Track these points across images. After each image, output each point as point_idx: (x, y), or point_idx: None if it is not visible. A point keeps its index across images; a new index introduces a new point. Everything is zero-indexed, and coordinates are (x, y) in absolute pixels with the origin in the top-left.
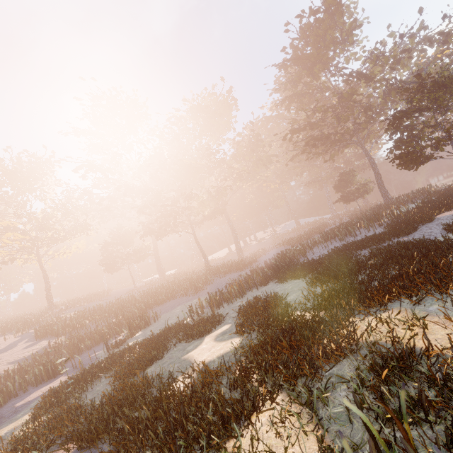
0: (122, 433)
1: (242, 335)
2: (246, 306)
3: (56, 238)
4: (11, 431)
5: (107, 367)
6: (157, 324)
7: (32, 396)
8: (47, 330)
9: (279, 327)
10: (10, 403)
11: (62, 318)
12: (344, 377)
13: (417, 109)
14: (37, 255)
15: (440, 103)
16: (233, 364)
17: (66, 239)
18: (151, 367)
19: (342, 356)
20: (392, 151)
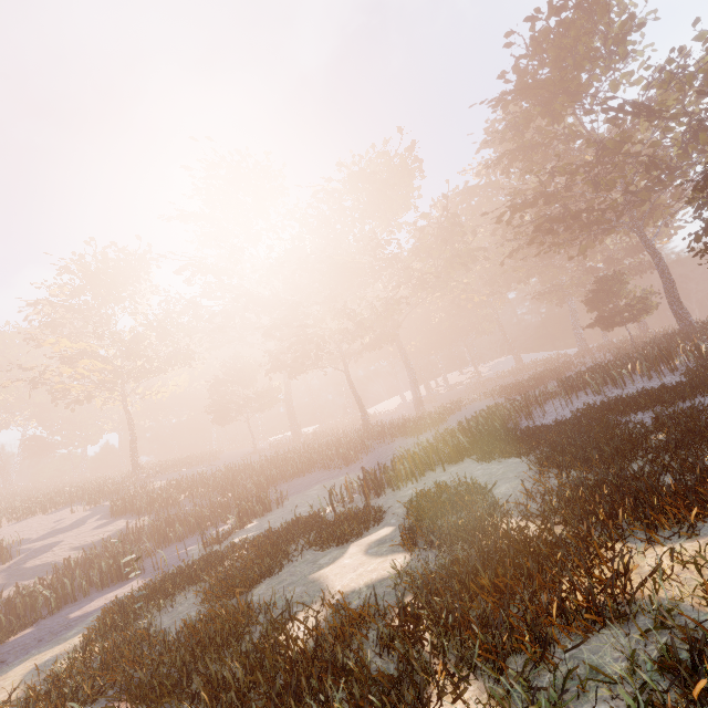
0: (199, 701)
1: (410, 550)
2: (422, 499)
3: (147, 369)
4: (52, 660)
5: (199, 575)
6: (281, 512)
7: (94, 604)
8: (126, 504)
9: (476, 545)
10: (65, 610)
11: (149, 488)
12: (603, 670)
13: None
14: (121, 394)
15: None
16: (390, 605)
17: (161, 372)
18: (260, 584)
19: (599, 623)
20: (700, 237)
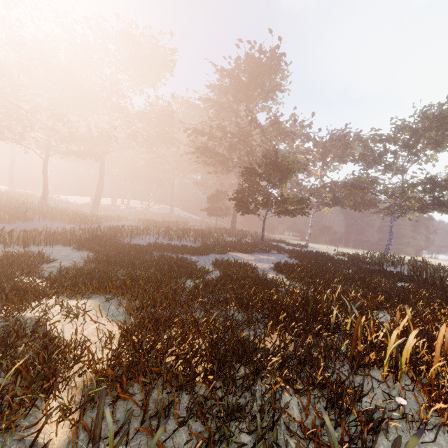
0: None
1: None
2: None
3: None
4: None
5: None
6: None
7: None
8: None
9: None
10: None
11: None
12: None
13: (258, 173)
14: None
15: (271, 179)
16: None
17: None
18: None
19: None
20: (237, 192)
